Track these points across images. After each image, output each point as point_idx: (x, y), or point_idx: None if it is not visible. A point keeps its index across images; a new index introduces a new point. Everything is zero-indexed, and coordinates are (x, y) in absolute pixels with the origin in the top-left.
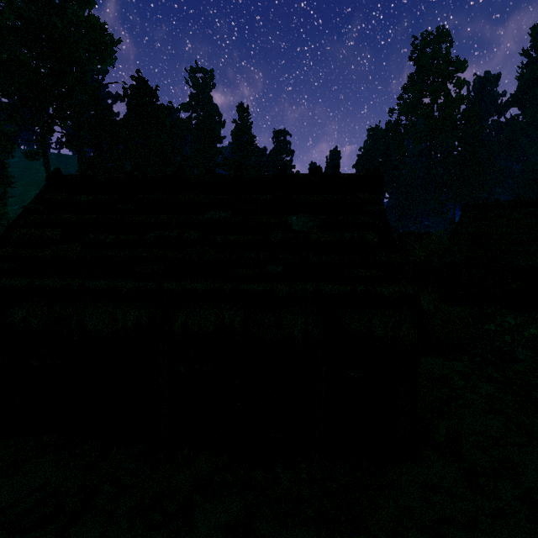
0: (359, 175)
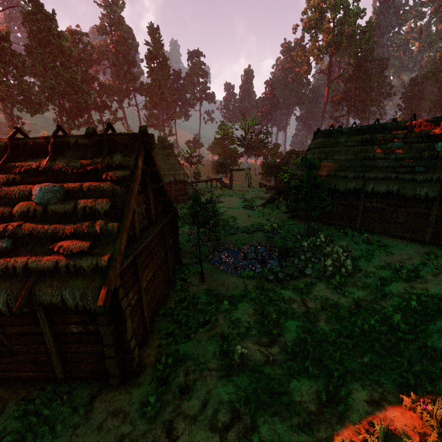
0: (128, 134)
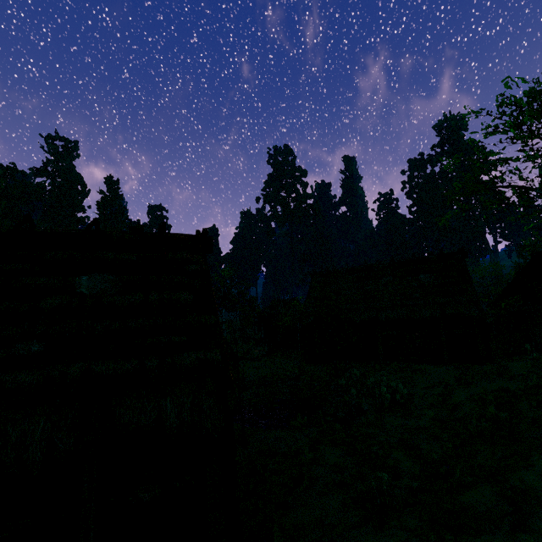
0: (186, 235)
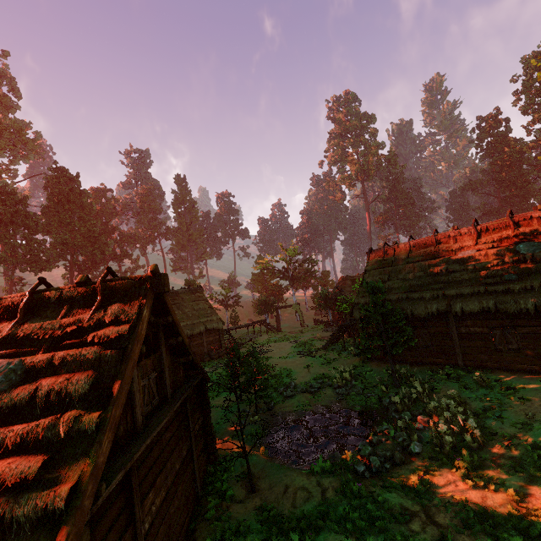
0: (132, 277)
